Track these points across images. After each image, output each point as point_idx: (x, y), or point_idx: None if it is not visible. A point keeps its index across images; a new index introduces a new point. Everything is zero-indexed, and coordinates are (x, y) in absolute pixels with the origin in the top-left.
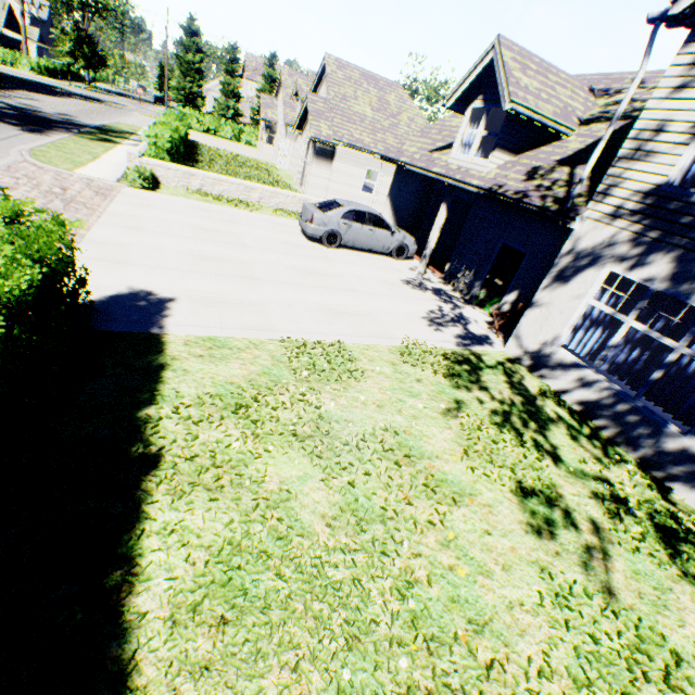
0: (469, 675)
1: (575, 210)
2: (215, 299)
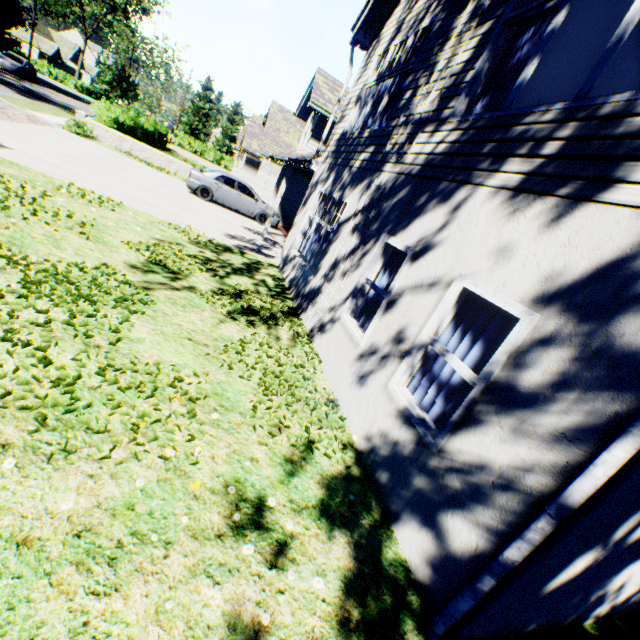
0: None
1: (316, 158)
2: (48, 162)
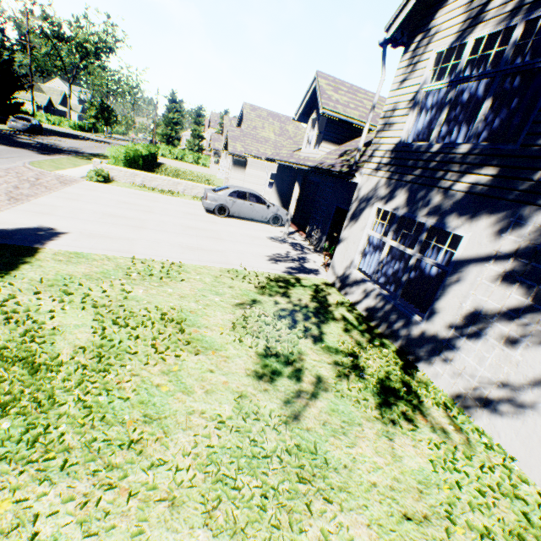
0: (115, 444)
1: (356, 170)
2: (100, 235)
